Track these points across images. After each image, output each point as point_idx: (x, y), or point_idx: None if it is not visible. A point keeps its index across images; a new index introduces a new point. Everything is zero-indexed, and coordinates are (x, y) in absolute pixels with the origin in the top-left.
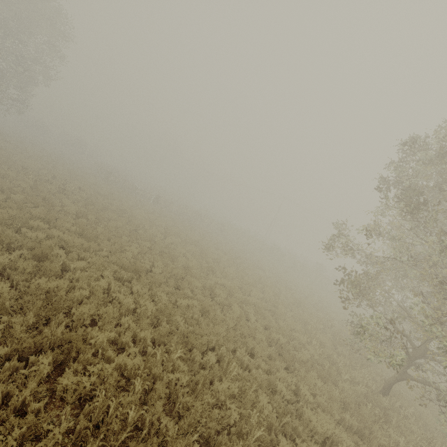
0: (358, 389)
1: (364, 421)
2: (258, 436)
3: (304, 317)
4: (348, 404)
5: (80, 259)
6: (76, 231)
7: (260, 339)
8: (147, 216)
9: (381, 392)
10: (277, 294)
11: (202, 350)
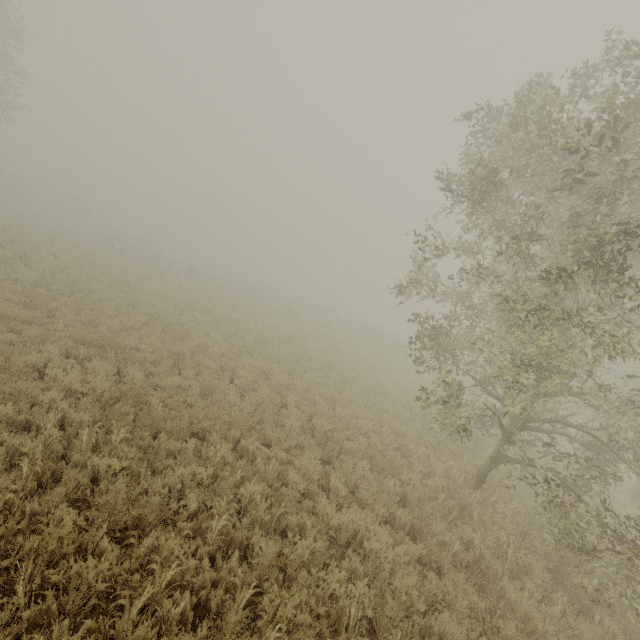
0: (433, 481)
1: (425, 517)
2: (220, 529)
3: (384, 405)
4: (409, 499)
5: (15, 334)
6: (21, 302)
7: (291, 427)
8: (162, 290)
9: (473, 486)
10: (350, 379)
11: (180, 437)
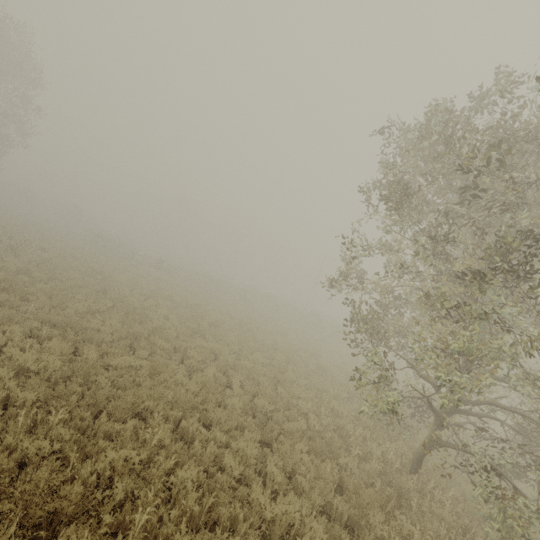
0: (370, 465)
1: (363, 506)
2: (143, 524)
3: (324, 385)
4: (346, 485)
5: None
6: (0, 286)
7: (233, 407)
8: (133, 279)
9: (410, 471)
10: (293, 360)
11: (122, 418)
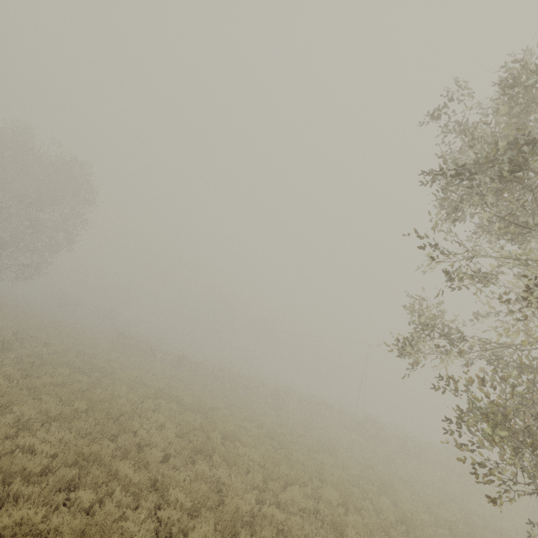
0: None
1: None
2: None
3: None
4: None
5: None
6: None
7: None
8: (139, 376)
9: None
10: (353, 501)
11: None
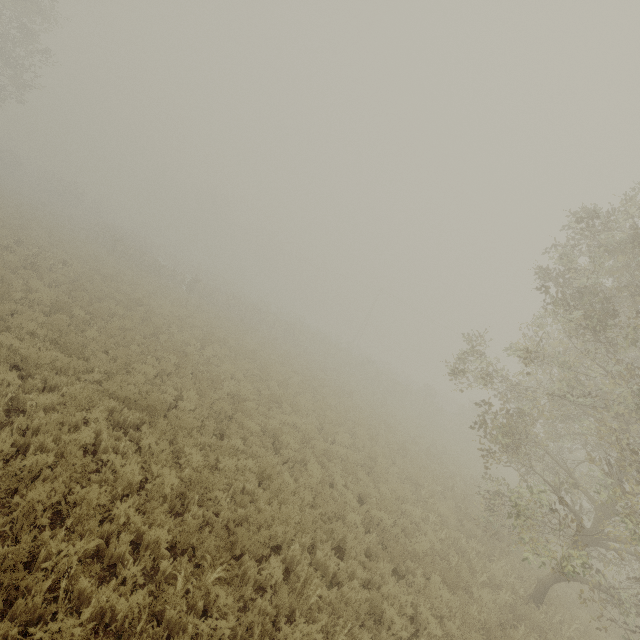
0: (502, 598)
1: None
2: None
3: (414, 474)
4: (490, 628)
5: (49, 388)
6: (47, 336)
7: (354, 522)
8: (175, 310)
9: (532, 599)
10: (374, 437)
11: (260, 555)
